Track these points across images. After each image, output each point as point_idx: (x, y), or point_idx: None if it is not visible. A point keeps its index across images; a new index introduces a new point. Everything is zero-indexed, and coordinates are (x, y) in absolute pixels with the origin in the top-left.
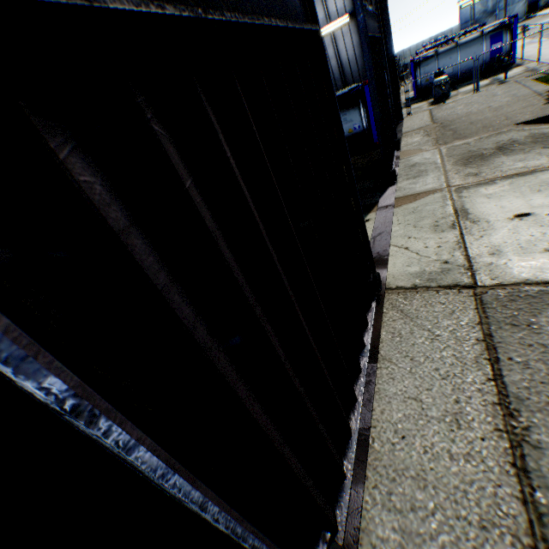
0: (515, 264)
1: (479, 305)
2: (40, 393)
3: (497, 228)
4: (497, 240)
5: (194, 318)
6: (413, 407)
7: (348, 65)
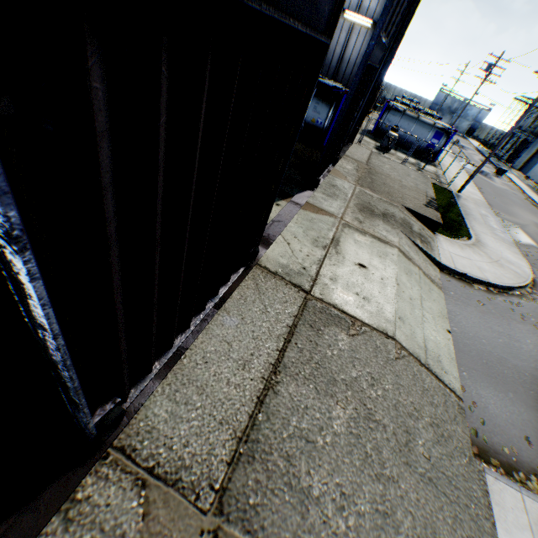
0: (338, 293)
1: (303, 306)
2: (0, 217)
3: (346, 265)
4: (340, 272)
5: (113, 216)
6: (225, 347)
7: (347, 64)
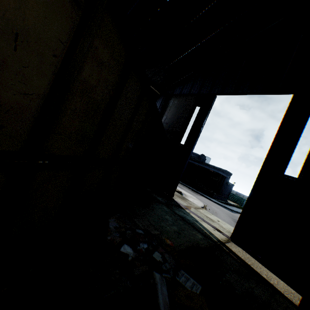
0: None
1: None
2: None
3: (220, 223)
4: (225, 227)
5: None
6: None
7: None
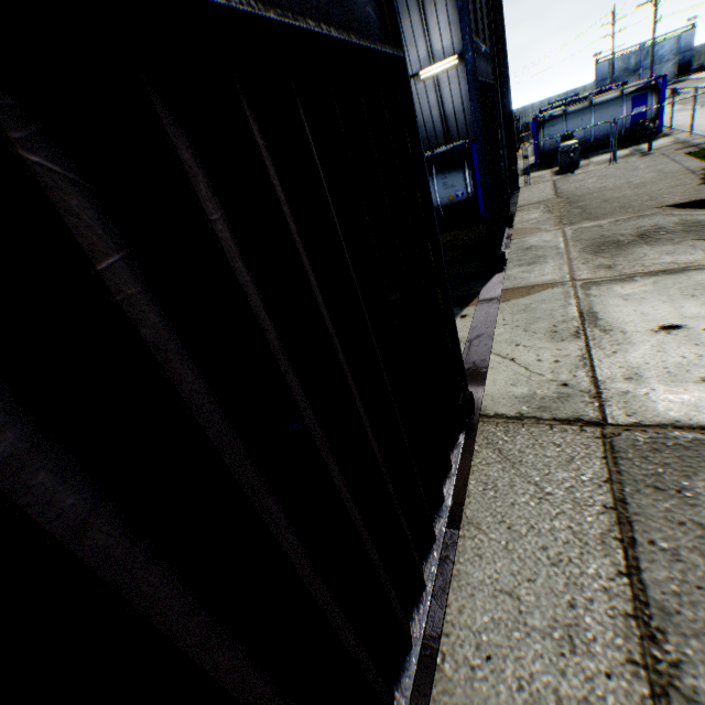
0: (661, 397)
1: (608, 453)
2: None
3: (637, 343)
4: (635, 359)
5: (88, 511)
6: (507, 606)
7: (454, 117)
